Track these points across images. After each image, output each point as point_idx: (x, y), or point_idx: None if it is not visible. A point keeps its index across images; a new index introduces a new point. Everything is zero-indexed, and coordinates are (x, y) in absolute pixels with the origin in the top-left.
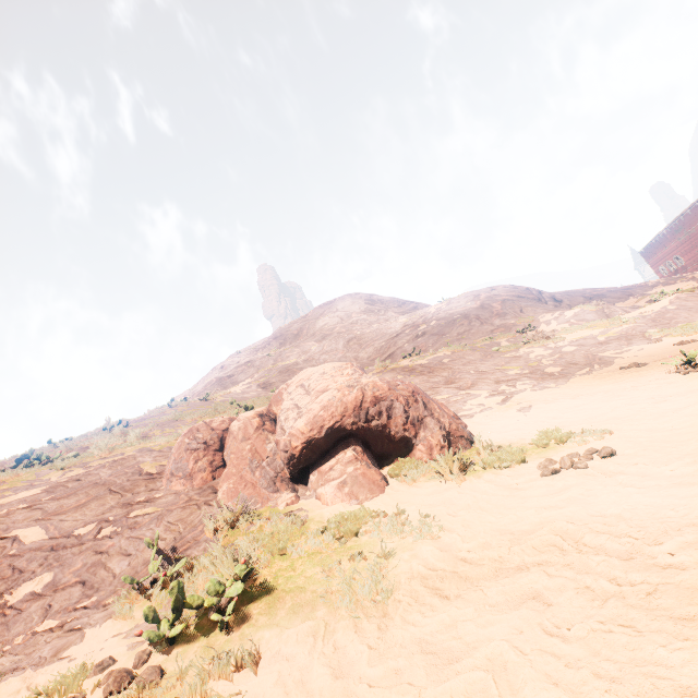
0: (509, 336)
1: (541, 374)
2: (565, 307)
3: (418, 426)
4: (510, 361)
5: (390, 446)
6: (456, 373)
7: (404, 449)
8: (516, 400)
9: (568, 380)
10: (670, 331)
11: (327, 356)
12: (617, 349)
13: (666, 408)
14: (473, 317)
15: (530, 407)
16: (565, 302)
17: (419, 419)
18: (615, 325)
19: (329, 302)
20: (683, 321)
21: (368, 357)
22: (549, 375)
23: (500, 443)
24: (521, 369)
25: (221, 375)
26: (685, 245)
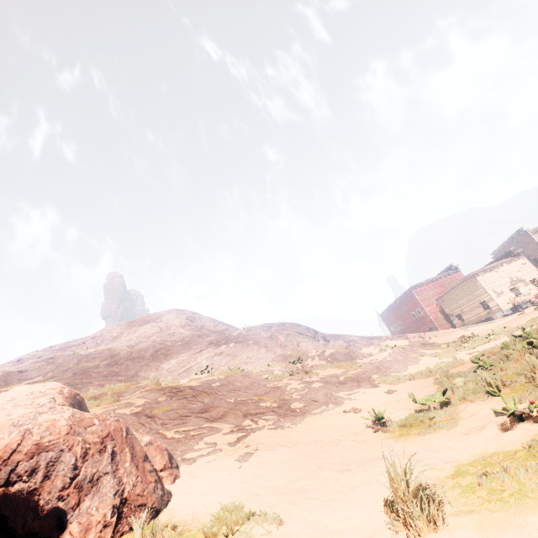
0: (283, 365)
1: (286, 409)
2: (331, 345)
3: (86, 490)
4: (270, 391)
5: (36, 522)
6: (217, 400)
7: (56, 527)
8: (248, 441)
9: (303, 418)
10: (385, 378)
11: (131, 362)
12: (349, 390)
13: (344, 483)
14: (263, 345)
15: (252, 453)
16: (331, 342)
17: (94, 478)
18: (353, 368)
19: (159, 313)
20: (394, 371)
21: (168, 368)
22: (291, 411)
23: (183, 517)
24: (273, 401)
25: (12, 369)
26: (403, 315)
